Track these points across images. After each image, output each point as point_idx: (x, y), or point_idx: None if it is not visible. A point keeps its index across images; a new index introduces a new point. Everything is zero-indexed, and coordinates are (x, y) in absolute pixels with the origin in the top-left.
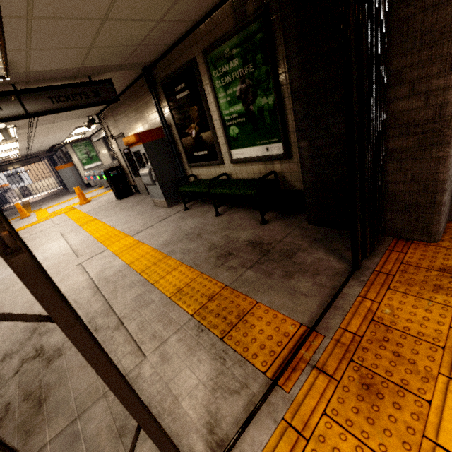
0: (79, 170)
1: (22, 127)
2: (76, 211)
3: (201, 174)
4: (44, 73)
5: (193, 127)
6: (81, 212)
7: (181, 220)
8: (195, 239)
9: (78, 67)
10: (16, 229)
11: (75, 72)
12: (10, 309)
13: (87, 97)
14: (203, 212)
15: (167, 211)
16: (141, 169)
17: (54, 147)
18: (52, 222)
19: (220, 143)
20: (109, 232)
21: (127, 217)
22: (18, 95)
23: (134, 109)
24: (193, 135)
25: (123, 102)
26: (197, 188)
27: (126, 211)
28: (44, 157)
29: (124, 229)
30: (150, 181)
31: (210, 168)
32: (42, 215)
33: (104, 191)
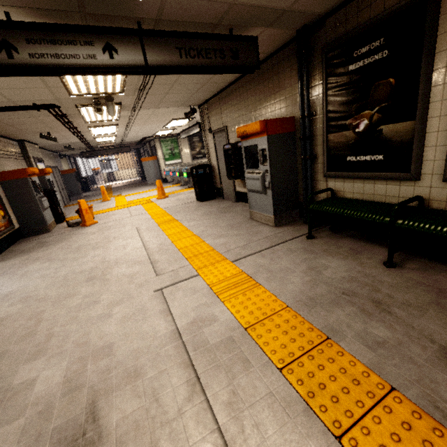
0: (160, 164)
1: (127, 108)
2: (153, 205)
3: (347, 189)
4: (184, 4)
5: (366, 115)
6: (158, 208)
7: (312, 256)
8: (375, 313)
9: (230, 1)
10: (95, 212)
11: (221, 14)
12: (55, 350)
13: (223, 56)
14: (347, 249)
15: (274, 232)
16: (249, 169)
17: (144, 139)
18: (129, 211)
19: (430, 142)
20: (196, 244)
21: (216, 226)
22: (142, 37)
23: (255, 95)
24: (359, 128)
25: (241, 86)
26: (356, 211)
27: (211, 218)
28: (133, 148)
29: (217, 246)
30: (260, 188)
31: (375, 183)
32: (121, 201)
33: (181, 188)
